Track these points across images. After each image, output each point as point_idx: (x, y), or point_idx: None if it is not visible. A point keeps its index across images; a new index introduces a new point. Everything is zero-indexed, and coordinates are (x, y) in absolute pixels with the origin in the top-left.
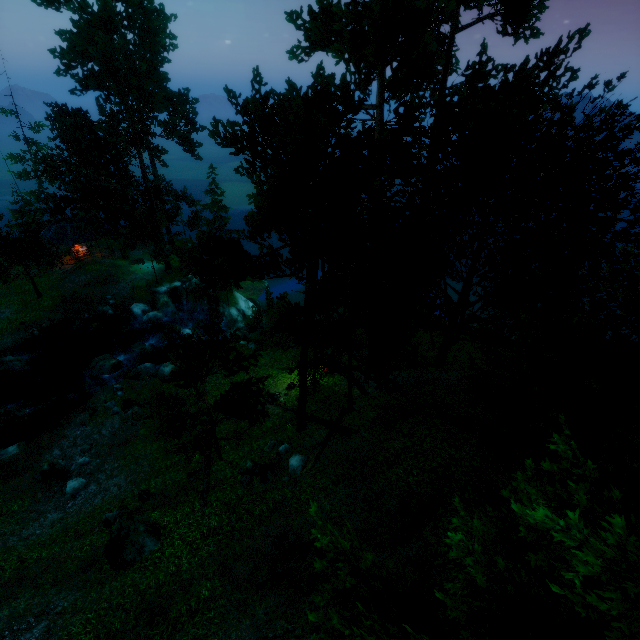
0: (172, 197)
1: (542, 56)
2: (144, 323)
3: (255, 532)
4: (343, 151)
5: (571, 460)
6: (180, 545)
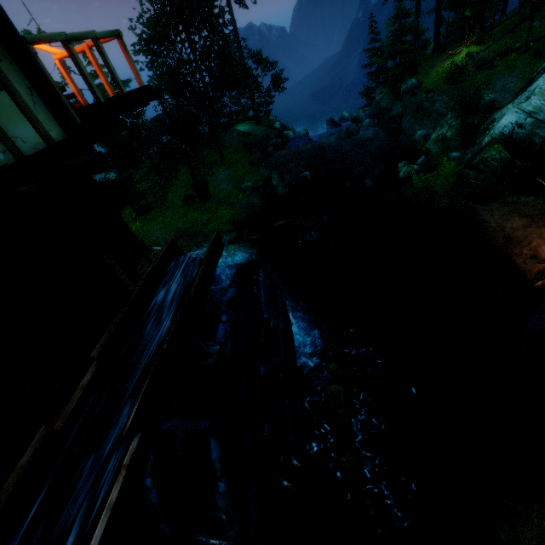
0: None
1: None
2: (304, 137)
3: None
4: None
5: None
6: None
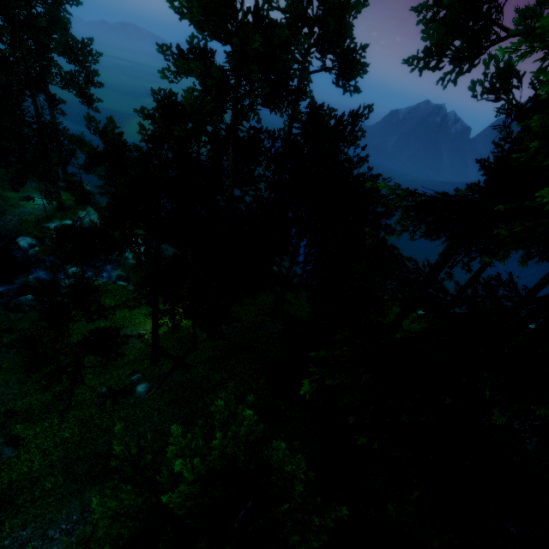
0: (68, 140)
1: (350, 114)
2: (30, 256)
3: (98, 441)
4: (213, 147)
5: (221, 408)
6: (35, 452)
